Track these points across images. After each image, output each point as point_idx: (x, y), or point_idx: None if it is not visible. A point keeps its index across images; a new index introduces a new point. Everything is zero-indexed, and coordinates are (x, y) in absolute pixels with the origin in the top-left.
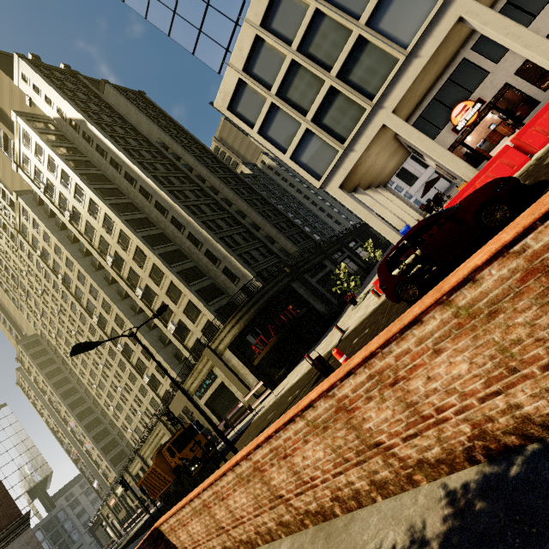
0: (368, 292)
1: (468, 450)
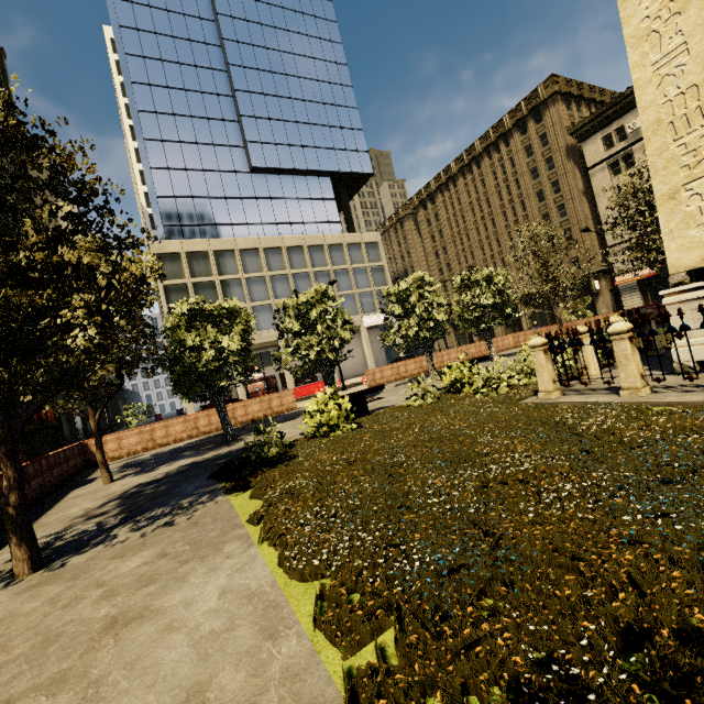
0: None
1: (250, 420)
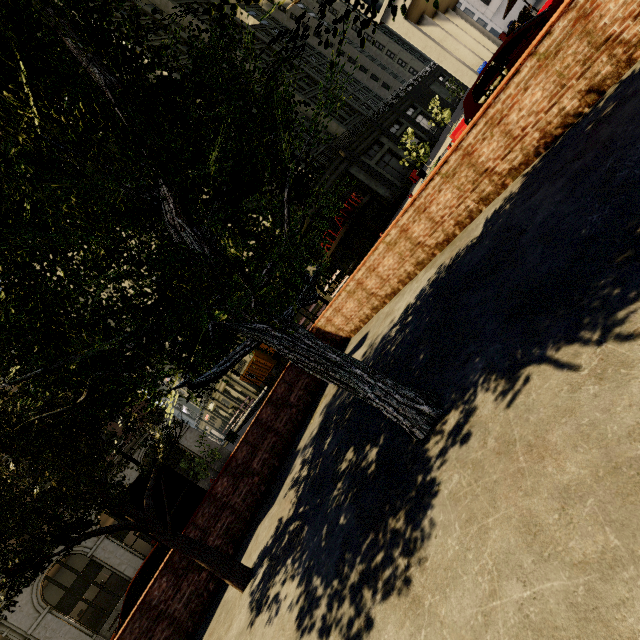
0: (439, 160)
1: (536, 149)
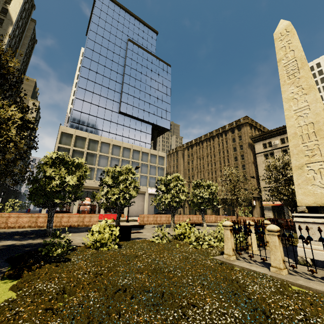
0: None
1: (68, 226)
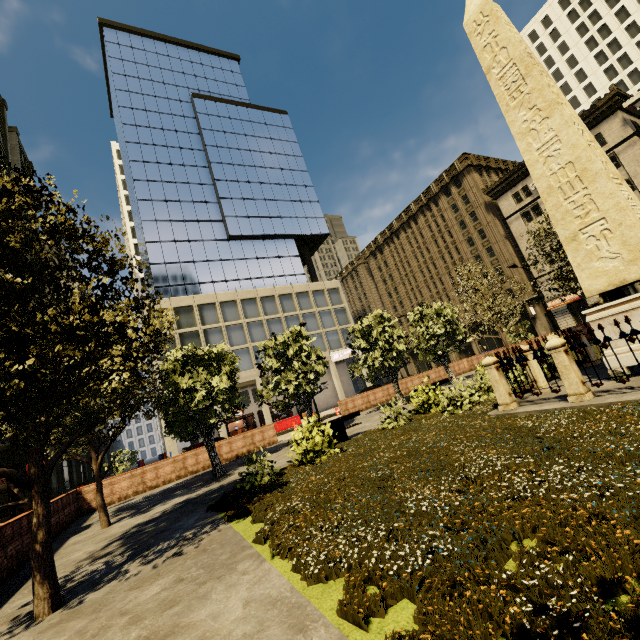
0: None
1: (234, 457)
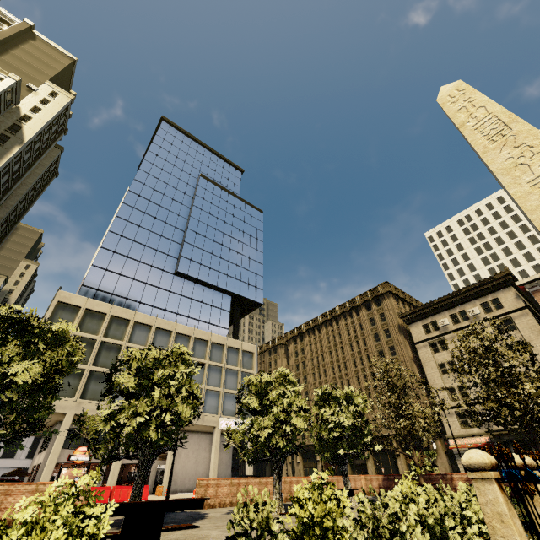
0: None
1: None
